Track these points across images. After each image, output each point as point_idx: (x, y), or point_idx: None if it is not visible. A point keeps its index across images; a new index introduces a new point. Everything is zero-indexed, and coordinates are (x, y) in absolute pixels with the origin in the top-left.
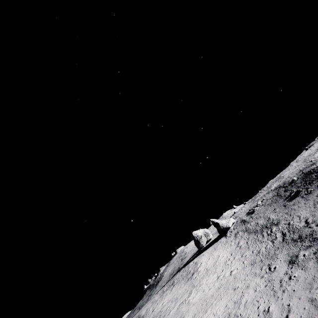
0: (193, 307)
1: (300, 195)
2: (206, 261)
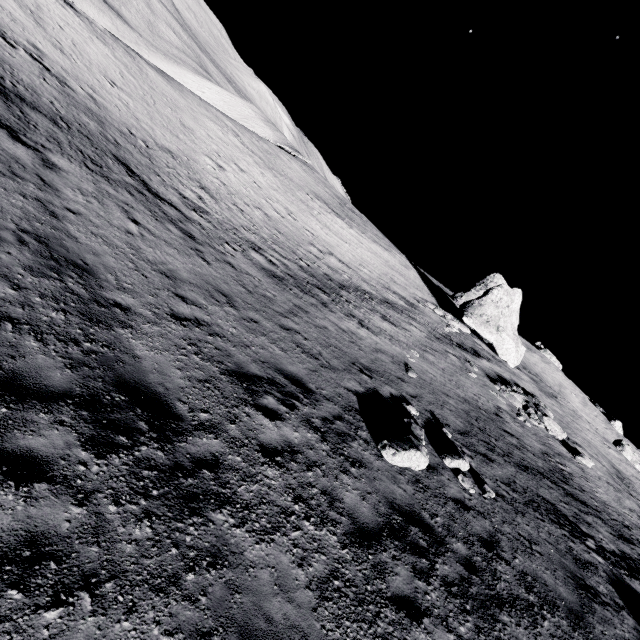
0: (180, 99)
1: (333, 403)
2: (358, 238)
